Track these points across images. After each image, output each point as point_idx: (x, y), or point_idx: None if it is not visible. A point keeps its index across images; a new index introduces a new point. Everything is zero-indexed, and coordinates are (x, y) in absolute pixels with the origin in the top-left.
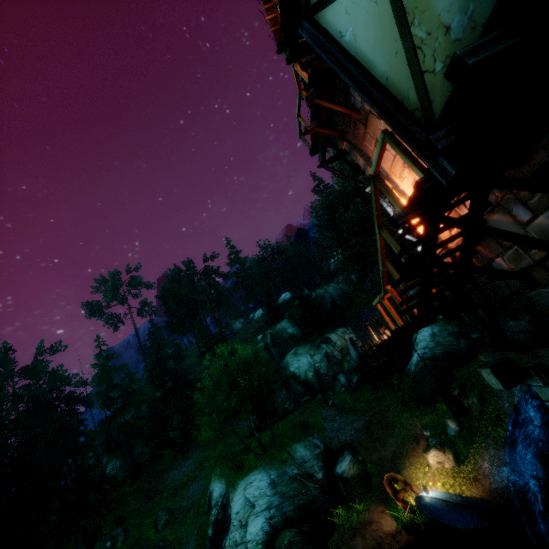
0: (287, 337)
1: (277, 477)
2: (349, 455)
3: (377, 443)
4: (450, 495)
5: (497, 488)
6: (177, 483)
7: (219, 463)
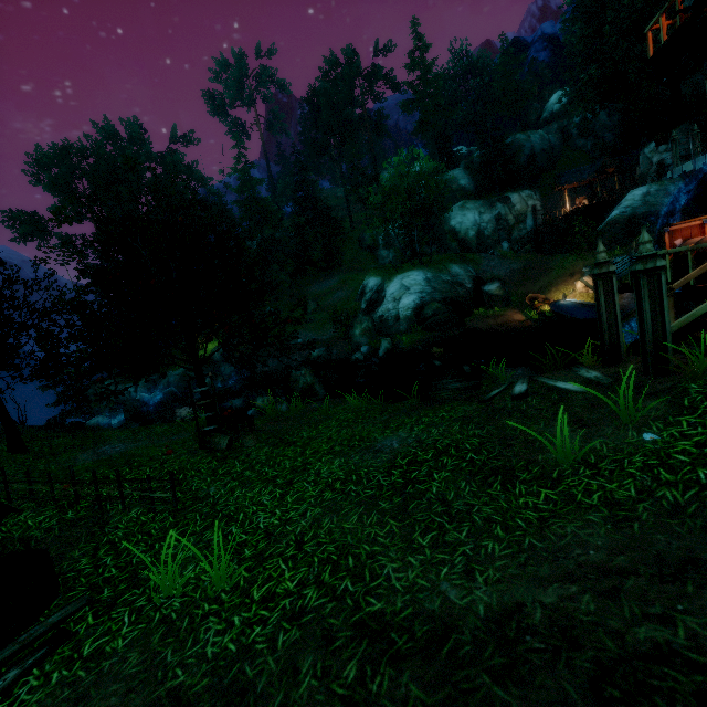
0: (456, 190)
1: (432, 277)
2: (498, 284)
3: (529, 282)
4: (584, 301)
5: (626, 305)
6: (320, 292)
7: (373, 269)
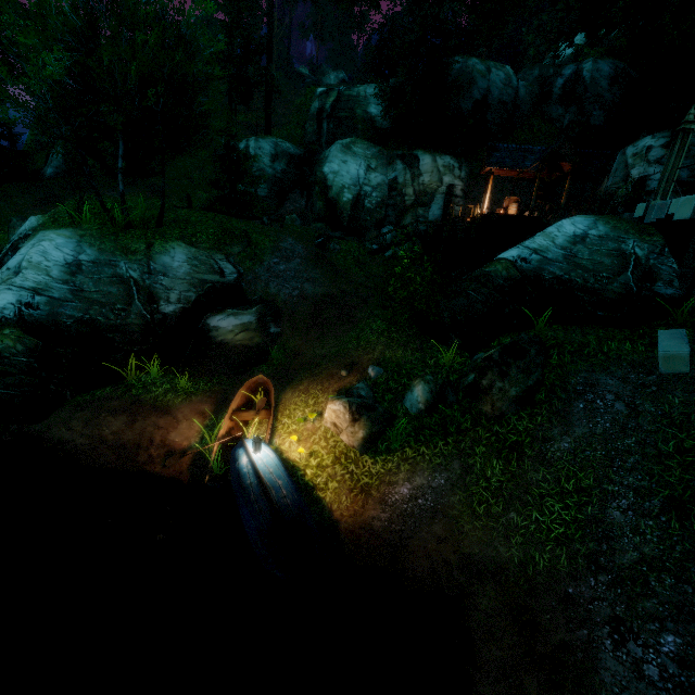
0: (361, 119)
1: (91, 262)
2: (253, 316)
3: (315, 331)
4: (284, 484)
5: (376, 533)
6: None
7: (75, 199)
